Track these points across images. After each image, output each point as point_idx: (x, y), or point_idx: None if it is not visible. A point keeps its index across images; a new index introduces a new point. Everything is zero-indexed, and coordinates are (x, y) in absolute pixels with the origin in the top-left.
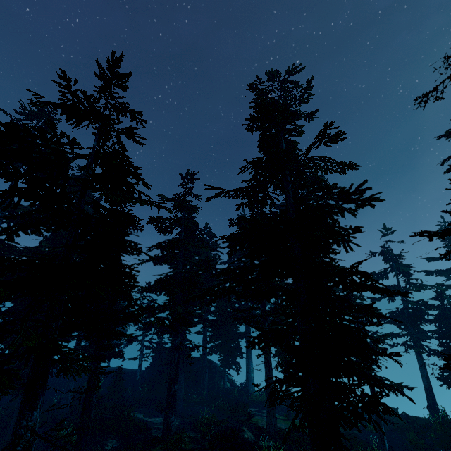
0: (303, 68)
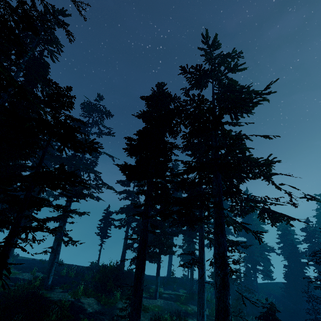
0: (70, 15)
